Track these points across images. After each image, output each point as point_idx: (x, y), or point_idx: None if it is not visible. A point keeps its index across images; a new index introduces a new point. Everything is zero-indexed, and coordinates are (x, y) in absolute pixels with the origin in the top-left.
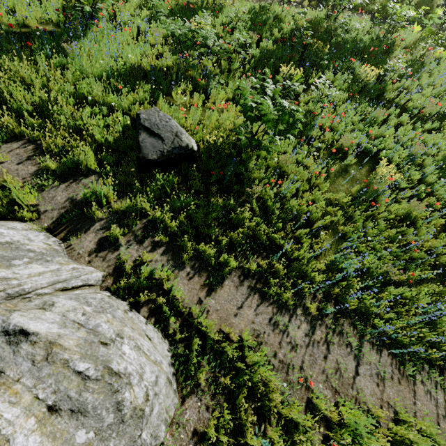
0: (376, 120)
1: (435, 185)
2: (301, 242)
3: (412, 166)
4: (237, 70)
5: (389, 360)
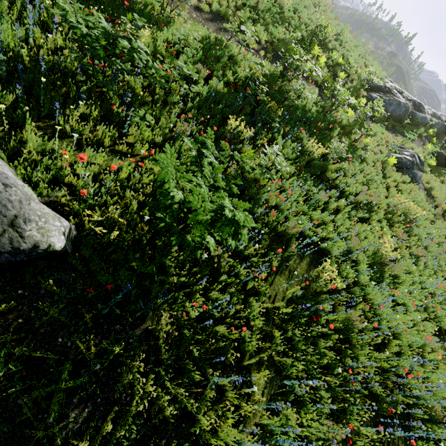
0: (319, 202)
1: (367, 288)
2: (225, 395)
3: (349, 263)
4: (175, 105)
5: None
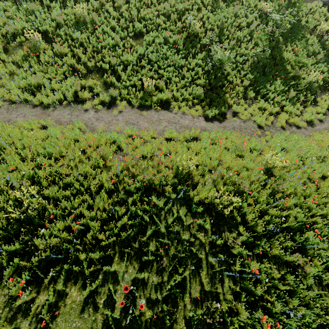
0: (35, 11)
1: (71, 34)
2: None
3: (57, 28)
4: None
5: (39, 110)
